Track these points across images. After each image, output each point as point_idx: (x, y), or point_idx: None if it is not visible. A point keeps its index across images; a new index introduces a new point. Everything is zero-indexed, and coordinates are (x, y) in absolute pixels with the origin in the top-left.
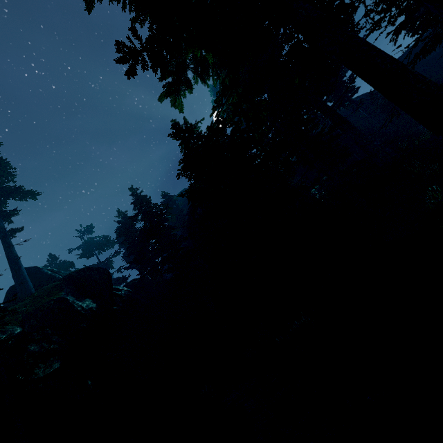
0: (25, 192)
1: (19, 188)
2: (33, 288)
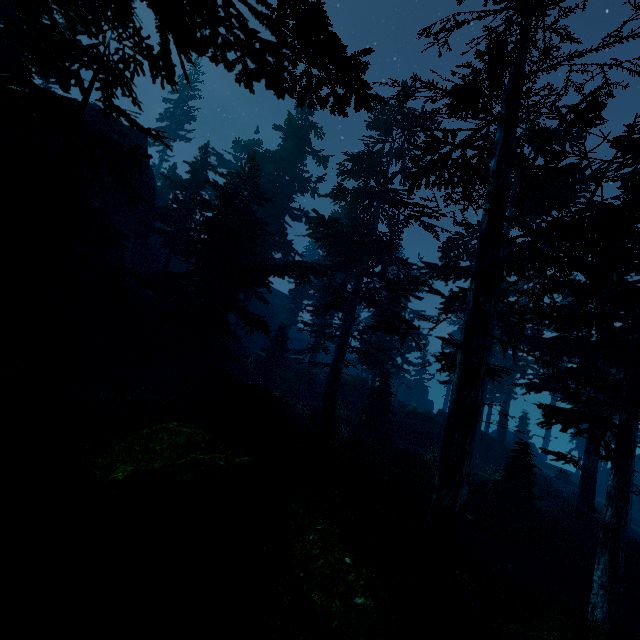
0: None
1: None
2: None
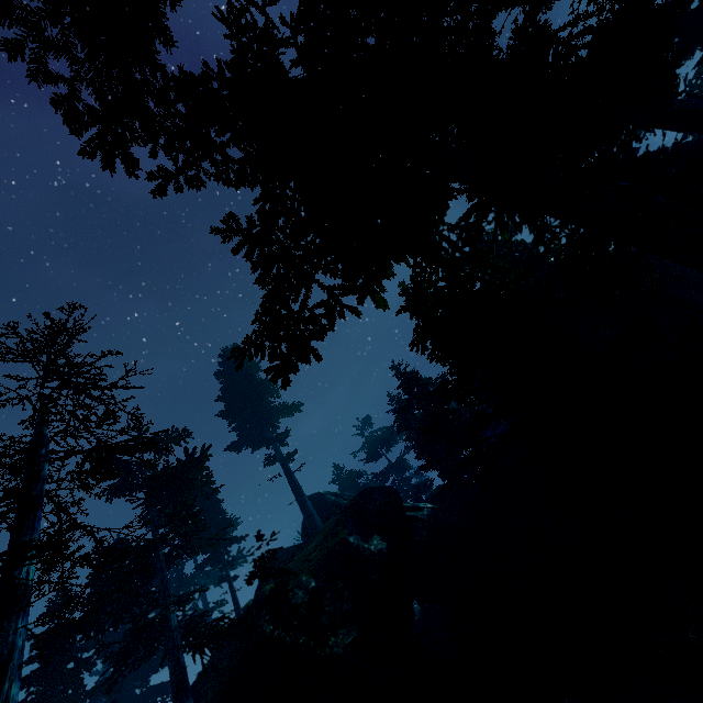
0: (289, 406)
1: (284, 405)
2: (321, 522)
